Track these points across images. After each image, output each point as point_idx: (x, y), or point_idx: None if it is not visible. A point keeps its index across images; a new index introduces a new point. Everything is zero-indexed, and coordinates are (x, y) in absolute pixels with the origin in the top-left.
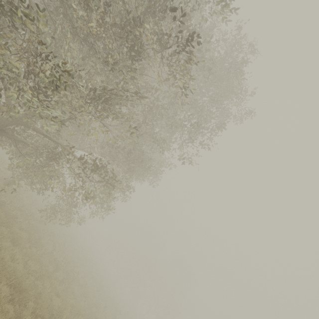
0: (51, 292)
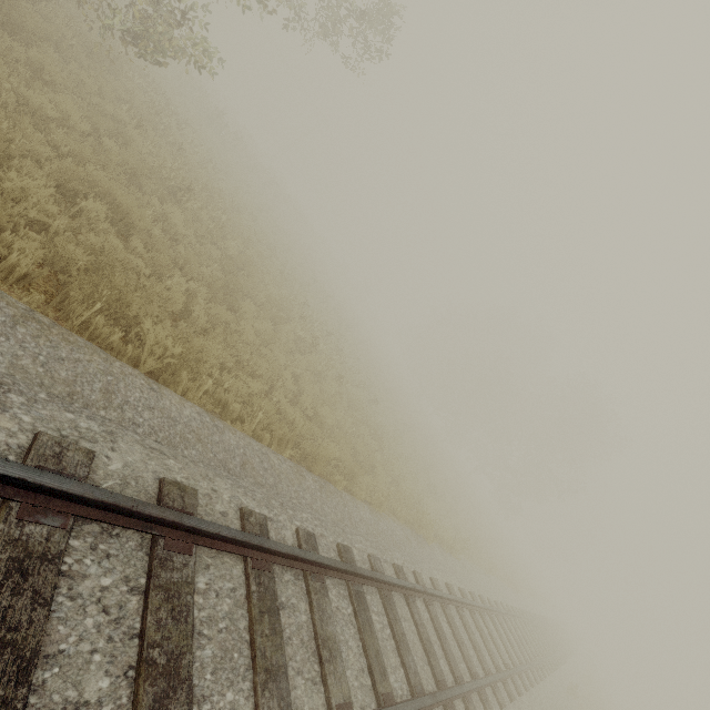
0: (4, 104)
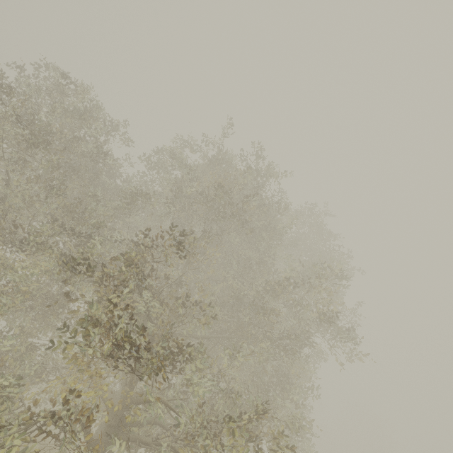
0: None
